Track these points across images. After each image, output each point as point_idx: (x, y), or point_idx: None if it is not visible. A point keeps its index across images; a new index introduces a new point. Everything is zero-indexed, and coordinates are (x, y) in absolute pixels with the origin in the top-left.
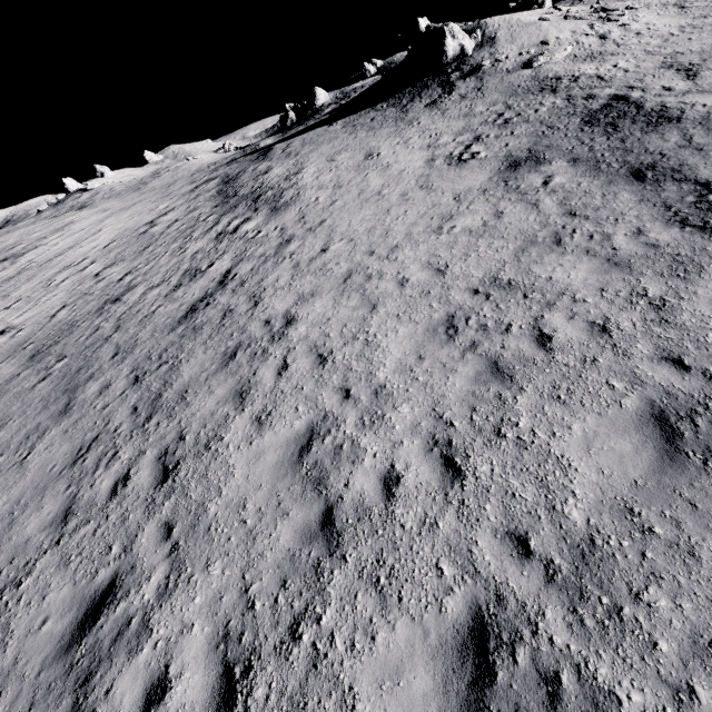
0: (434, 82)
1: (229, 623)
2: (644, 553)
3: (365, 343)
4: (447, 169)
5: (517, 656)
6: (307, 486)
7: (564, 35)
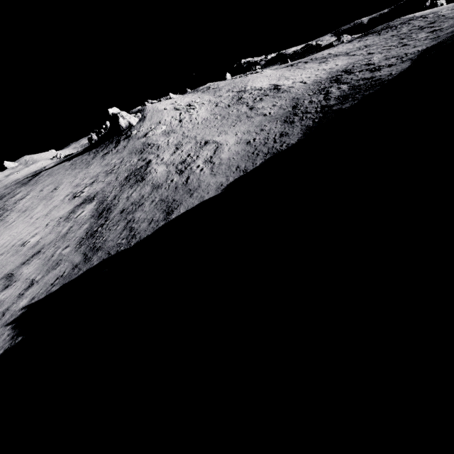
0: (115, 140)
1: None
2: None
3: None
4: (65, 203)
5: None
6: None
7: (168, 118)
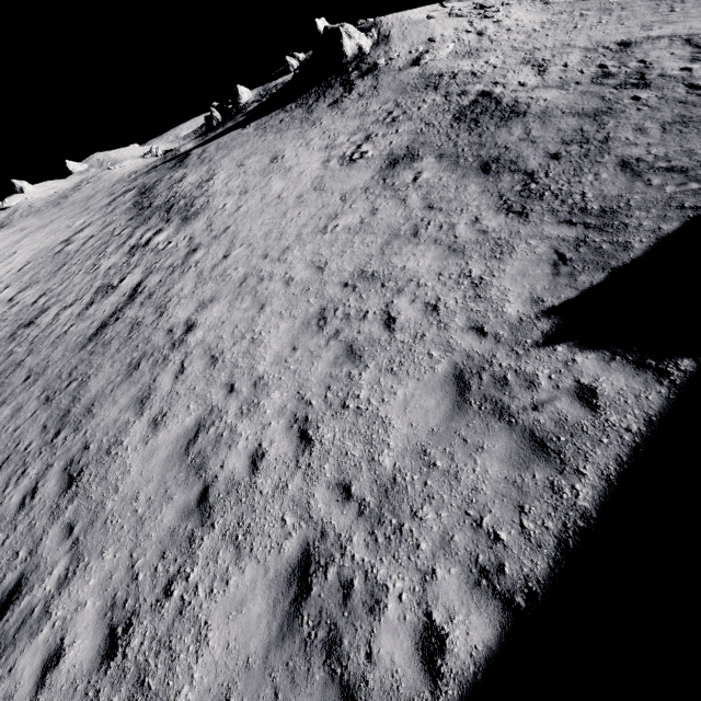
0: (337, 82)
1: (116, 595)
2: (426, 482)
3: (251, 341)
4: (339, 170)
5: (328, 574)
6: (190, 472)
7: (448, 32)
